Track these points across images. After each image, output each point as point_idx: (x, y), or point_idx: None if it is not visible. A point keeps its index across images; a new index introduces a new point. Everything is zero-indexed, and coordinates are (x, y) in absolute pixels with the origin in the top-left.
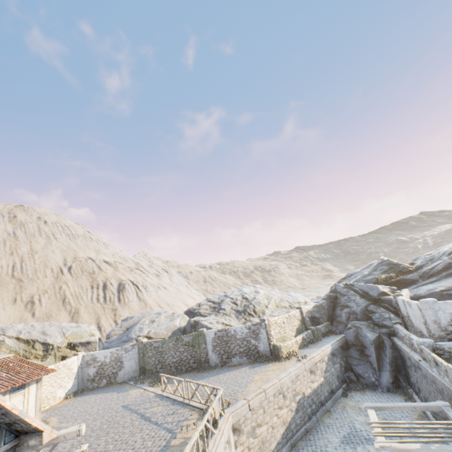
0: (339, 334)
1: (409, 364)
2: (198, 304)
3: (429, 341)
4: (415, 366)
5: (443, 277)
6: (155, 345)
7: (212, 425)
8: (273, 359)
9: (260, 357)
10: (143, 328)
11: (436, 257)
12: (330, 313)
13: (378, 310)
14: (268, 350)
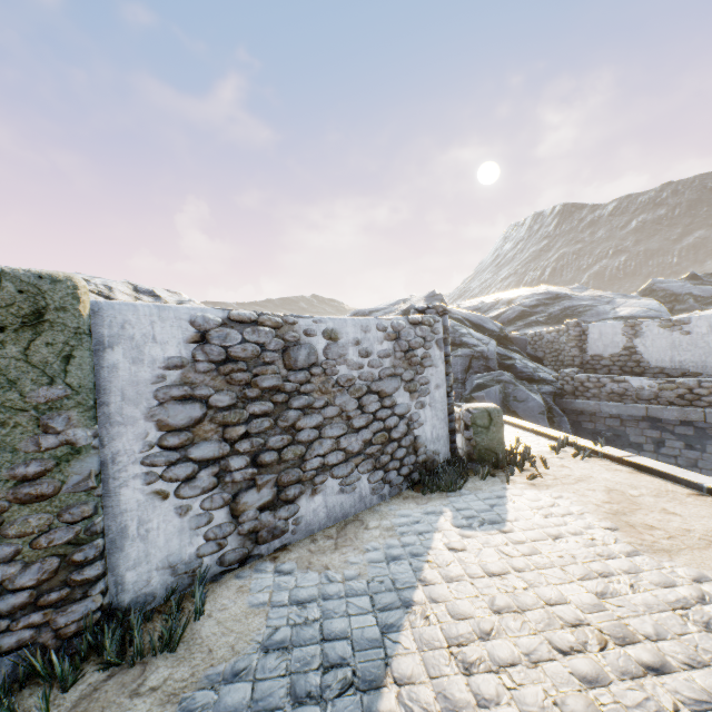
0: None
1: (646, 440)
2: None
3: None
4: (705, 436)
5: (522, 328)
6: None
7: None
8: (488, 465)
9: (419, 467)
10: None
11: (484, 307)
12: None
13: (514, 355)
14: (446, 436)
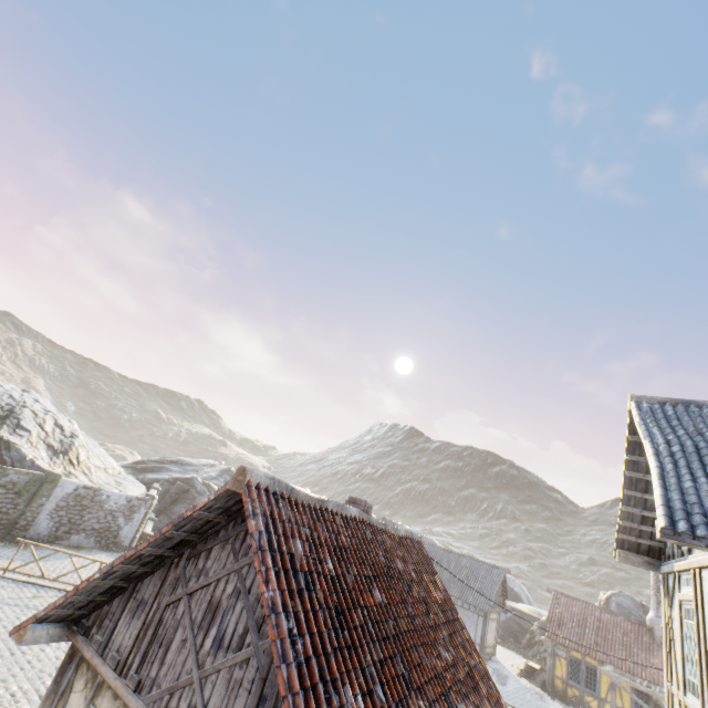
0: None
1: None
2: None
3: None
4: None
5: None
6: None
7: None
8: None
9: (115, 543)
10: None
11: None
12: (166, 505)
13: None
14: (131, 537)
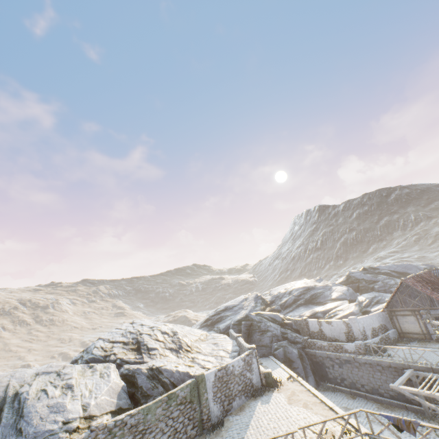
0: (263, 356)
1: (330, 365)
2: (100, 347)
3: (362, 342)
4: (342, 363)
5: (295, 308)
6: (132, 421)
7: None
8: (270, 387)
9: (254, 390)
10: (63, 404)
11: (280, 295)
12: (246, 339)
13: (287, 331)
14: (260, 380)
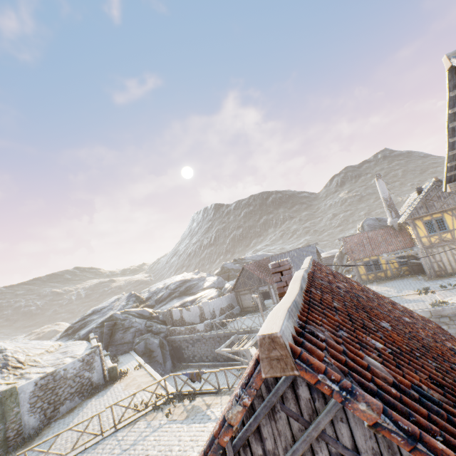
0: (124, 354)
1: (186, 346)
2: None
3: (210, 320)
4: (194, 342)
5: (169, 301)
6: None
7: (182, 399)
8: (112, 381)
9: (94, 388)
10: None
11: (158, 290)
12: (108, 340)
13: (153, 324)
14: (102, 377)
